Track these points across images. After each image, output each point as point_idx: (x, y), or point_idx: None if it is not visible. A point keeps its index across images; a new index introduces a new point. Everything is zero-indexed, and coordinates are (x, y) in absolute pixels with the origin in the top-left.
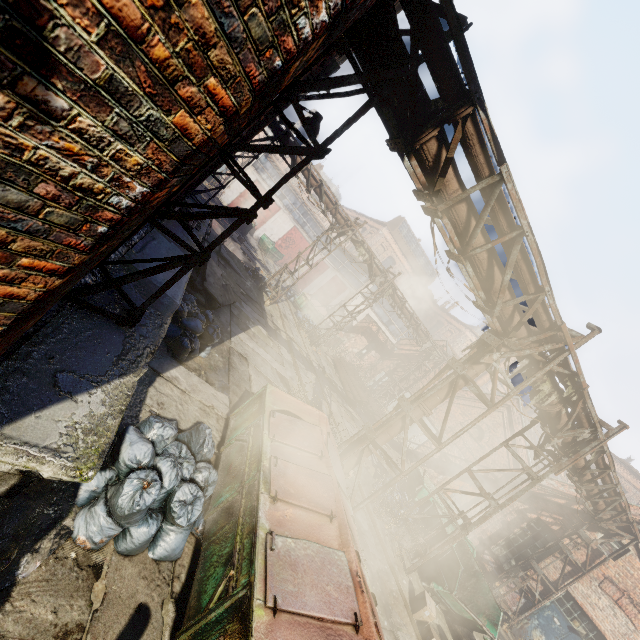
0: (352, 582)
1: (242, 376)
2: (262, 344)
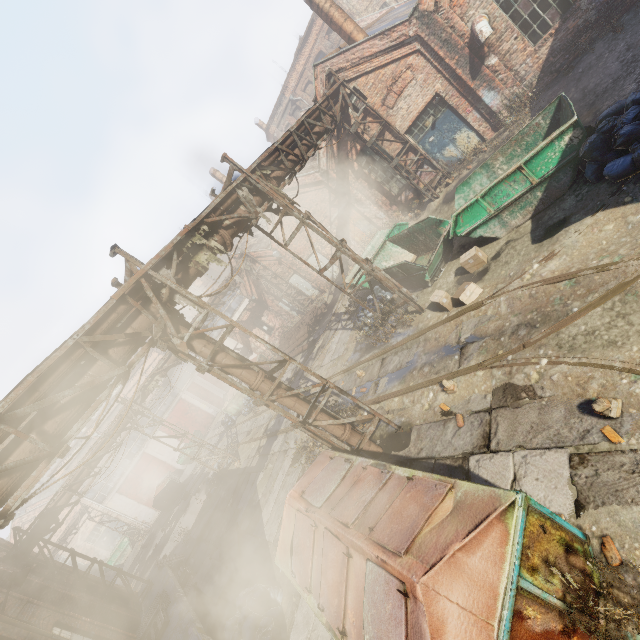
0: (382, 569)
1: None
2: (271, 483)
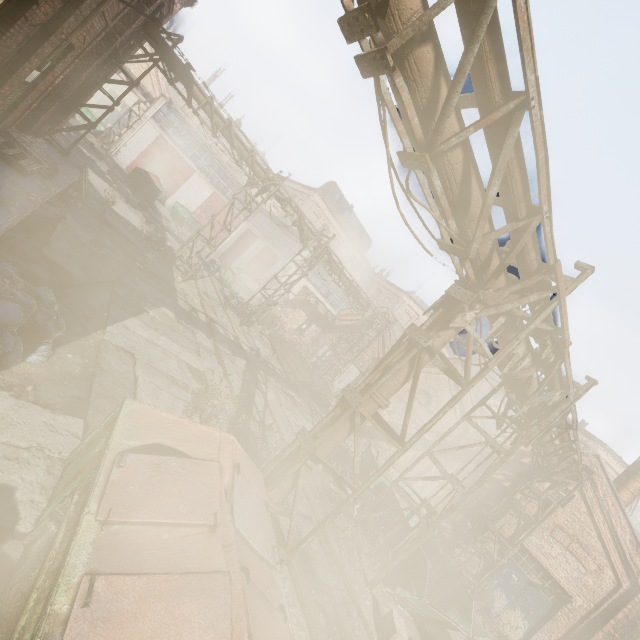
0: None
1: (120, 381)
2: (166, 331)
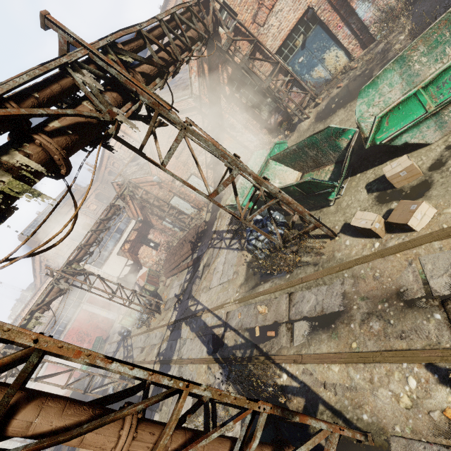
0: None
1: None
2: None
